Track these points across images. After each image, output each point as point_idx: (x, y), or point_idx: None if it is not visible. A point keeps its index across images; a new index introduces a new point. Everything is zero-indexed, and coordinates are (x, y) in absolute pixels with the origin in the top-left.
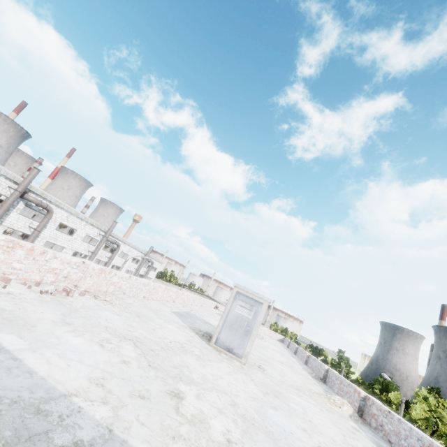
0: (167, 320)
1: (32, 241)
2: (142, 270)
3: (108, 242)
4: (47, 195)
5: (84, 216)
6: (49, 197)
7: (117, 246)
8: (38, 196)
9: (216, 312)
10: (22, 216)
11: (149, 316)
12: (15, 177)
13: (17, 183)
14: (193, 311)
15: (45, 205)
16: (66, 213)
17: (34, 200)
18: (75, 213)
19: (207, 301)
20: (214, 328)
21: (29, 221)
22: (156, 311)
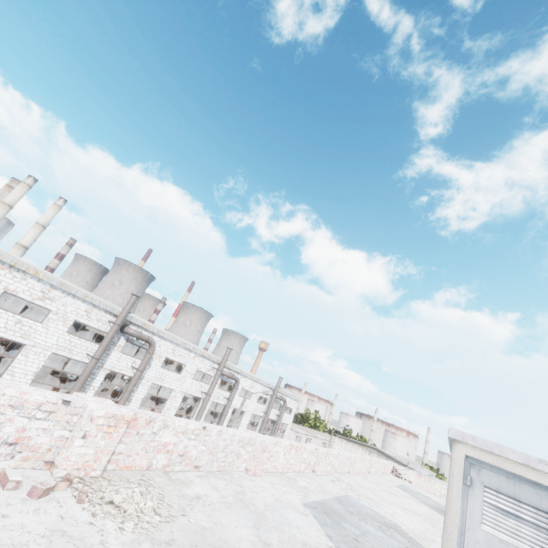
0: (285, 545)
1: (134, 384)
2: (273, 413)
3: (224, 376)
4: (148, 325)
5: (191, 346)
6: (151, 327)
7: (235, 381)
8: (140, 328)
9: (398, 484)
10: (124, 355)
11: (233, 539)
12: (114, 309)
13: (117, 315)
14: (354, 490)
15: (146, 337)
16: (171, 344)
17: (134, 333)
18: (181, 343)
19: (377, 462)
20: (410, 546)
21: (132, 360)
22: (261, 514)
